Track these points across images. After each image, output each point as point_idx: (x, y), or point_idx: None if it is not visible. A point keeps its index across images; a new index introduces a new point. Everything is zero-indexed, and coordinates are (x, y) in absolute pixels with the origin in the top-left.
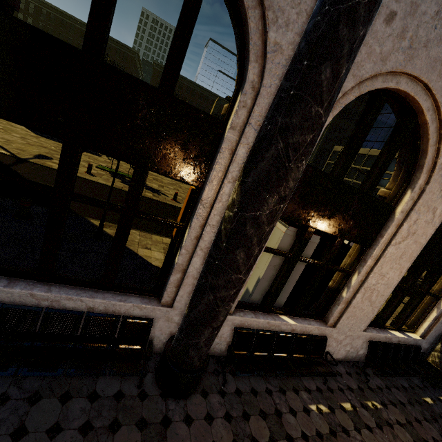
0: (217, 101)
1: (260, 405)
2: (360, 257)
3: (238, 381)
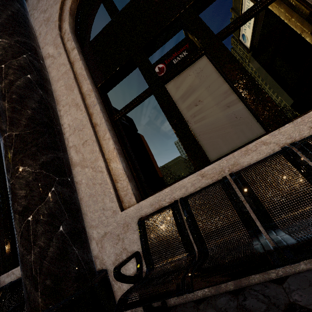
0: None
1: None
2: None
3: None
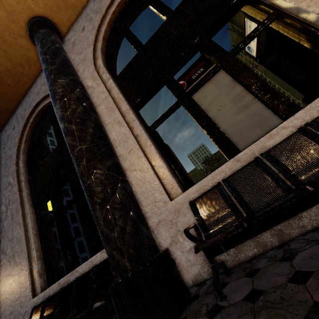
0: None
1: (313, 295)
2: (254, 3)
3: (260, 278)
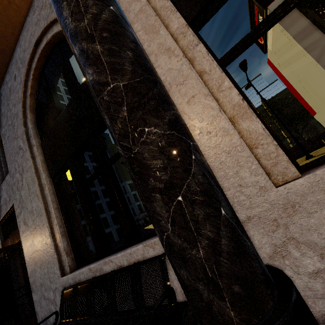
0: (261, 101)
1: None
2: None
3: None
